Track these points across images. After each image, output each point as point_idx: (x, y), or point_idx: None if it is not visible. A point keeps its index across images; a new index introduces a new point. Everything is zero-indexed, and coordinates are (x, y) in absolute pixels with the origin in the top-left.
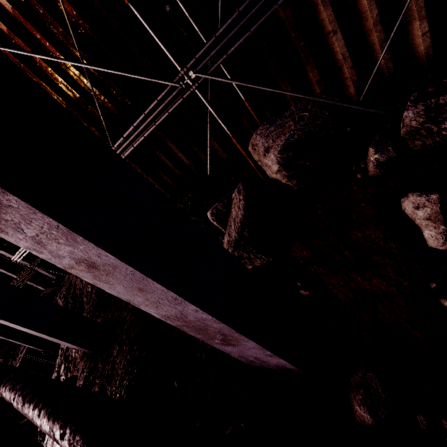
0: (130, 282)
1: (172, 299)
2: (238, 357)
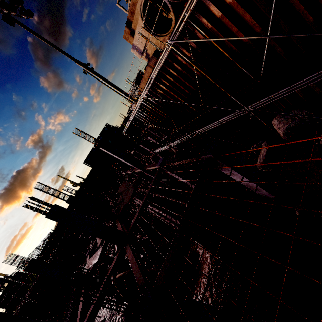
0: (239, 176)
1: (246, 180)
2: (260, 195)
